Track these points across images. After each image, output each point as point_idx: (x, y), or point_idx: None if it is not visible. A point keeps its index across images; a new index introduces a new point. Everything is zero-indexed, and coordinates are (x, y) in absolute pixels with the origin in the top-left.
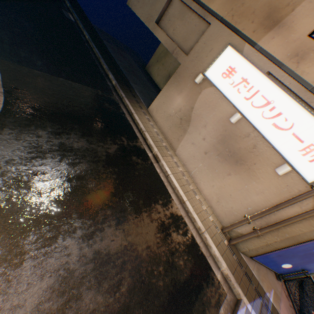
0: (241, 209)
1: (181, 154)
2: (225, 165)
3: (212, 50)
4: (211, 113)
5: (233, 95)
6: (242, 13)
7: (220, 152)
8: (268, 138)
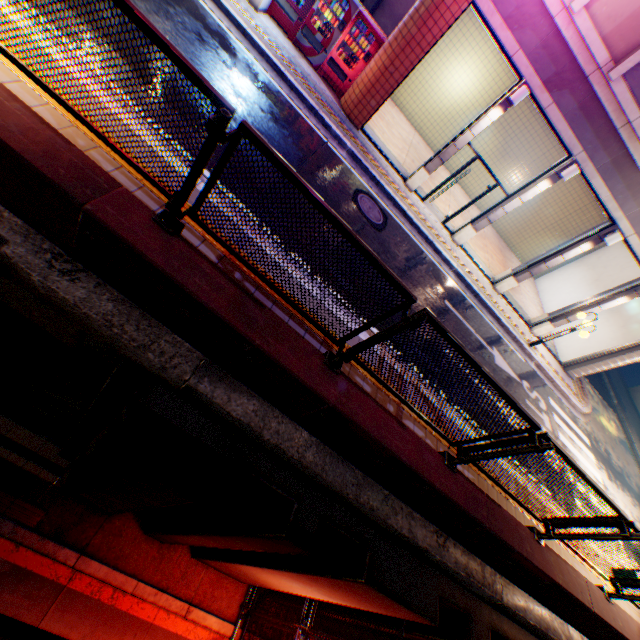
0: None
1: None
2: None
3: None
4: None
5: None
6: None
7: None
8: None
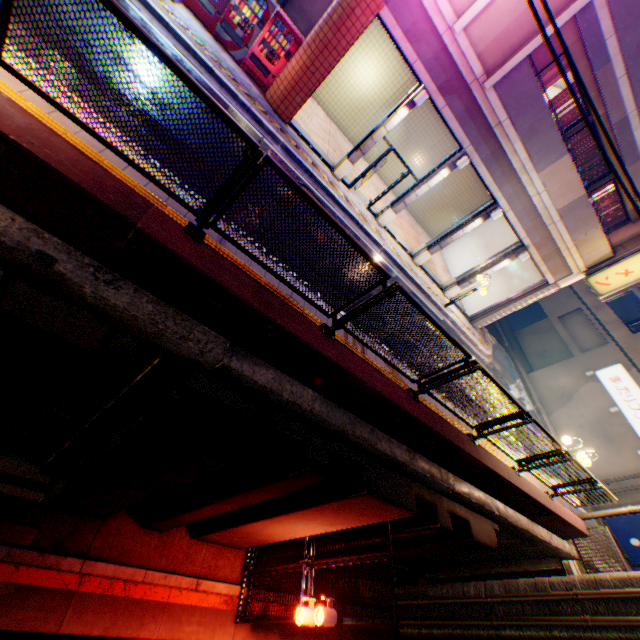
0: (602, 474)
1: (553, 420)
2: (596, 439)
3: (604, 359)
4: (592, 399)
5: (614, 394)
6: (633, 349)
7: (593, 429)
8: (635, 430)
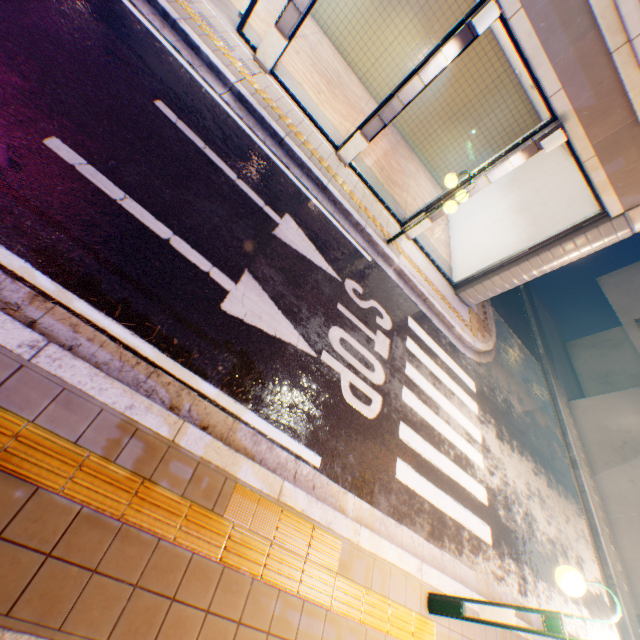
0: None
1: (601, 483)
2: None
3: None
4: None
5: None
6: None
7: None
8: None
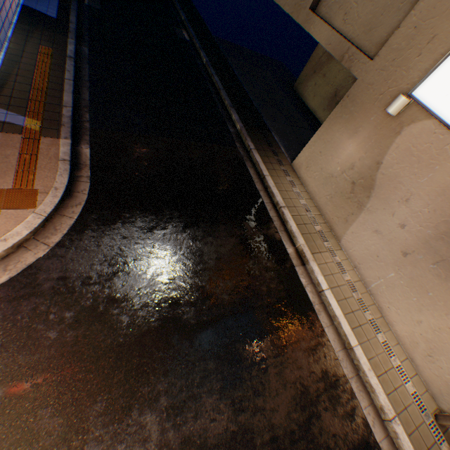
0: None
1: (350, 248)
2: None
3: (434, 38)
4: (423, 174)
5: None
6: None
7: (441, 257)
8: None
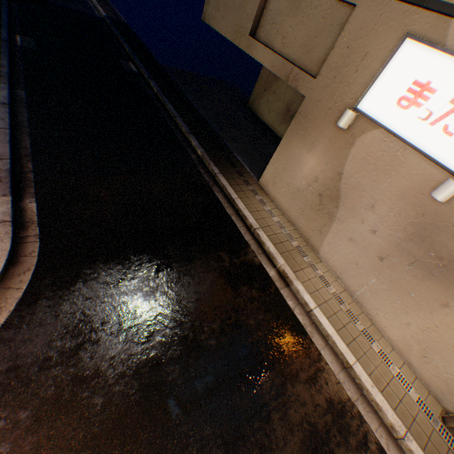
0: None
1: (329, 259)
2: (433, 286)
3: (366, 55)
4: (382, 180)
5: (432, 141)
6: None
7: (414, 258)
8: None
